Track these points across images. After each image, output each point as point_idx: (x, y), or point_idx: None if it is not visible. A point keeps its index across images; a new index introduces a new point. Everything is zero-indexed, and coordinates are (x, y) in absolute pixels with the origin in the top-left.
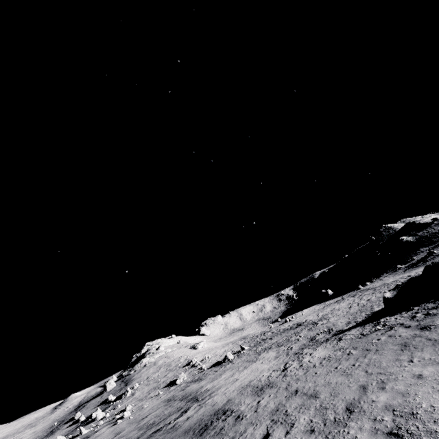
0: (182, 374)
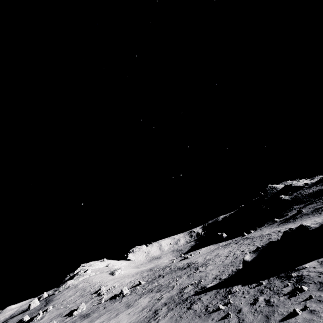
0: (82, 305)
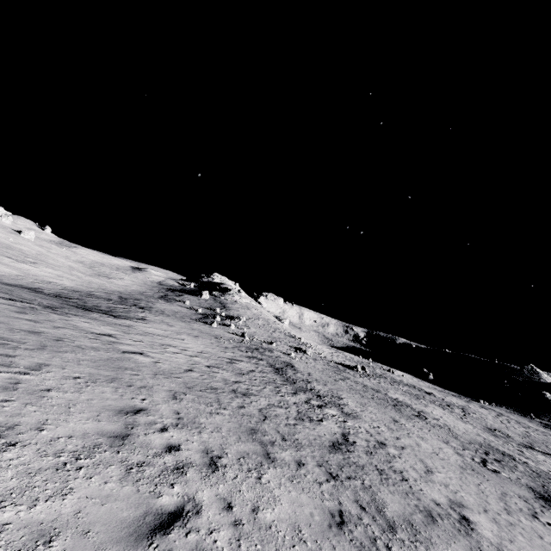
0: (310, 350)
